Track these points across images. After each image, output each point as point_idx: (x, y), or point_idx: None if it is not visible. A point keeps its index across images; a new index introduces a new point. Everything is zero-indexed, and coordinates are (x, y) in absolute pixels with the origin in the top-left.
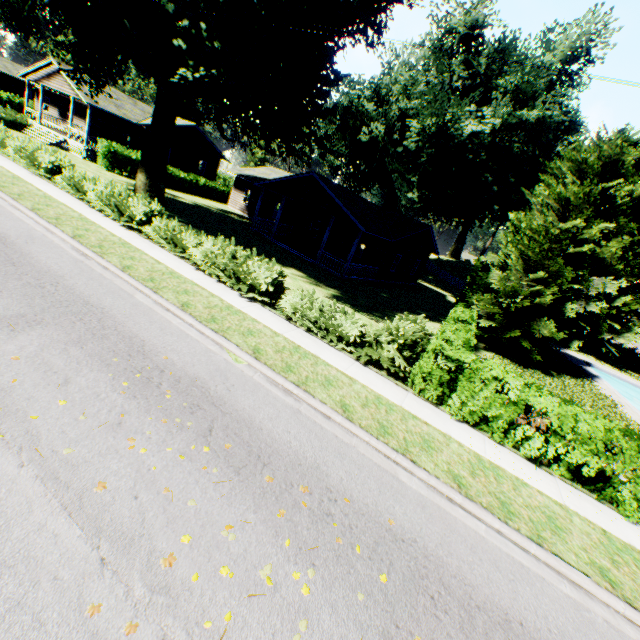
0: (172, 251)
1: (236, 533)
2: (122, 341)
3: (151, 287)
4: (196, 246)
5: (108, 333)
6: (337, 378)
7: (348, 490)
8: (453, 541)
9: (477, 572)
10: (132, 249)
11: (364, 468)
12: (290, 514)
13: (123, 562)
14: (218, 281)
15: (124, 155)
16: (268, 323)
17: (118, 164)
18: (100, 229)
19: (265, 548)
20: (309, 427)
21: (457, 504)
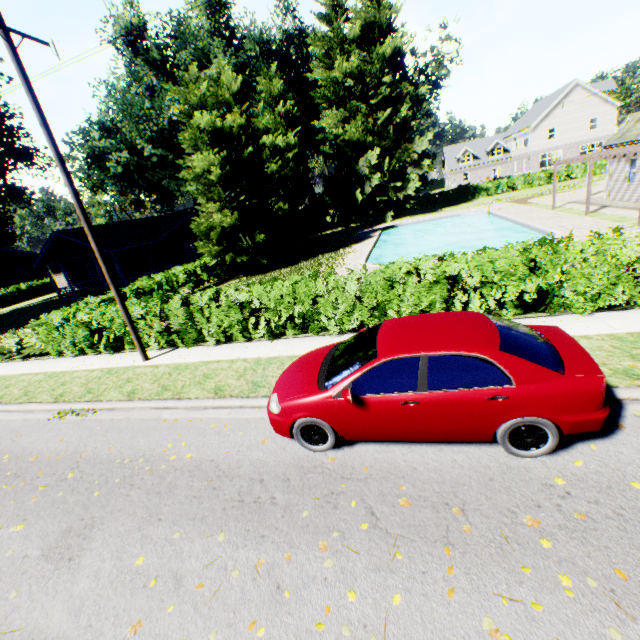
0: None
1: None
2: None
3: None
4: None
5: None
6: None
7: None
8: None
9: None
10: None
11: None
12: None
13: None
14: None
15: None
16: None
17: None
18: None
19: None
20: None
21: None
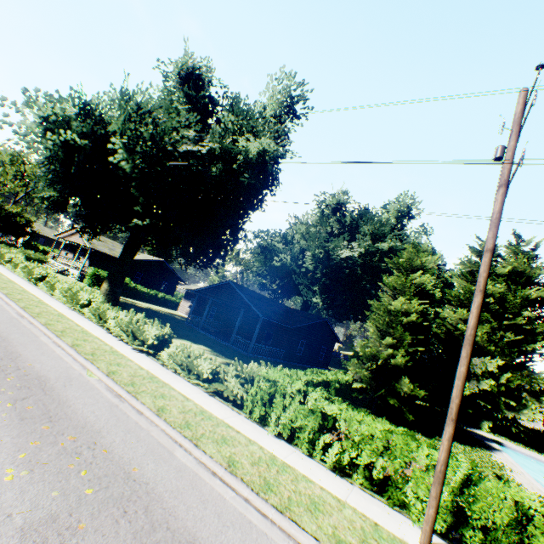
0: (97, 322)
1: None
2: (4, 352)
3: (58, 334)
4: (115, 318)
5: None
6: (174, 396)
7: (113, 447)
8: (188, 492)
9: (193, 512)
10: (64, 317)
11: (144, 441)
12: (43, 445)
13: None
14: (121, 340)
15: (105, 276)
16: (141, 363)
17: (98, 282)
18: (49, 307)
19: (0, 454)
20: (116, 414)
21: (219, 477)
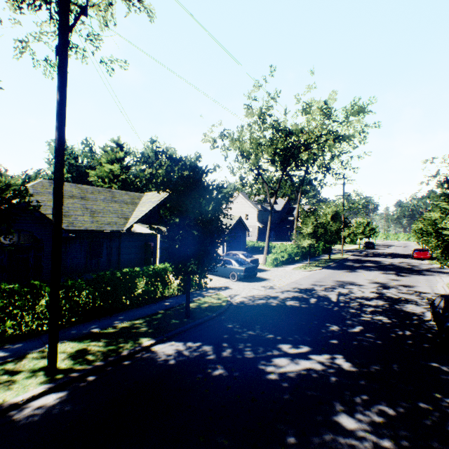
0: None
1: None
2: None
3: None
4: None
5: None
6: None
7: None
8: None
9: None
10: None
11: None
12: None
13: None
14: None
15: None
16: None
17: None
18: None
19: None
20: None
21: None
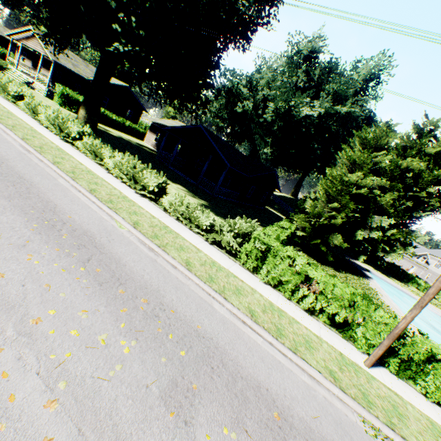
0: (93, 159)
1: (89, 315)
2: (40, 202)
3: (71, 176)
4: (110, 158)
5: (32, 196)
6: (188, 247)
7: (175, 306)
8: (238, 343)
9: (248, 360)
10: (64, 153)
11: (191, 297)
12: (130, 311)
13: (3, 316)
14: (122, 182)
15: (74, 97)
16: (150, 210)
17: (69, 103)
18: (44, 138)
19: (106, 325)
20: (160, 270)
21: (248, 325)
